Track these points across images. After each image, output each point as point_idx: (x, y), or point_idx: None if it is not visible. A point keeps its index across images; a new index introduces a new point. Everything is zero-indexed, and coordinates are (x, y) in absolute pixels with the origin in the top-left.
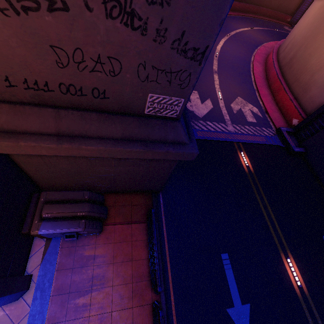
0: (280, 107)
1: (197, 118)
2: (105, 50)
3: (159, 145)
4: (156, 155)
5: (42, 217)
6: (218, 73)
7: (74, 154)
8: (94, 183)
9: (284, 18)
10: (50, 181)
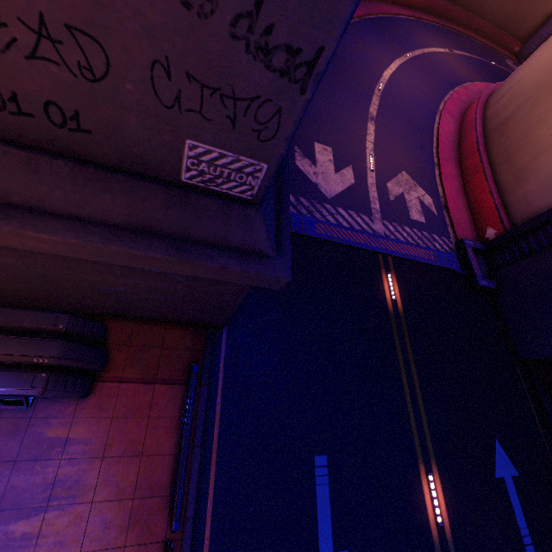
0: (471, 202)
1: (321, 198)
2: (54, 5)
3: (208, 252)
4: (201, 271)
5: None
6: (376, 122)
7: (11, 244)
8: (86, 298)
9: (510, 44)
10: None
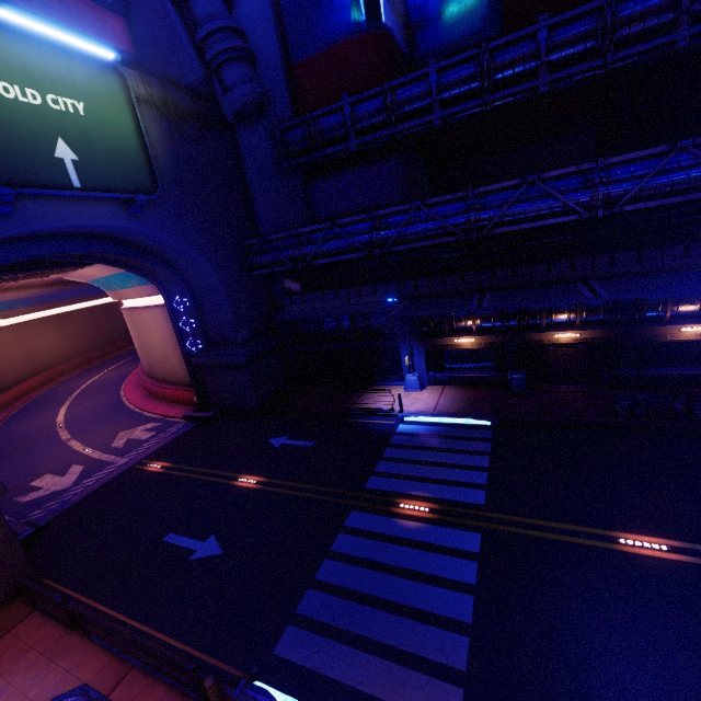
0: (178, 401)
1: (64, 491)
2: None
3: None
4: None
5: None
6: (75, 438)
7: None
8: None
9: None
10: None
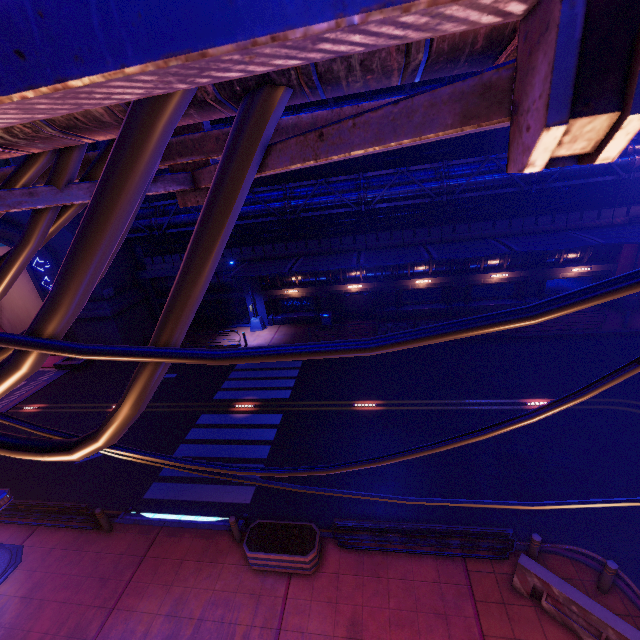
0: None
1: None
2: None
3: None
4: None
5: None
6: None
7: None
8: None
9: None
10: None
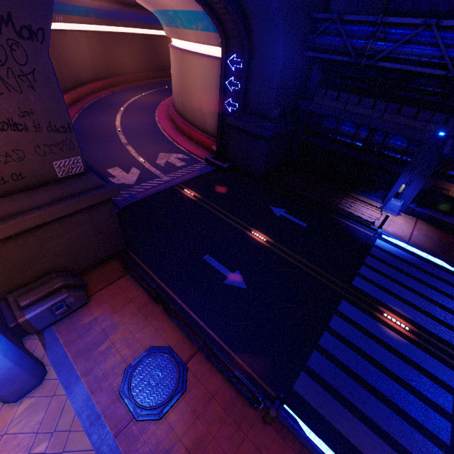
0: (199, 144)
1: (130, 186)
2: (8, 148)
3: (85, 194)
4: (88, 202)
5: (22, 307)
6: (130, 144)
7: (21, 229)
8: (55, 267)
9: (169, 74)
10: (9, 286)
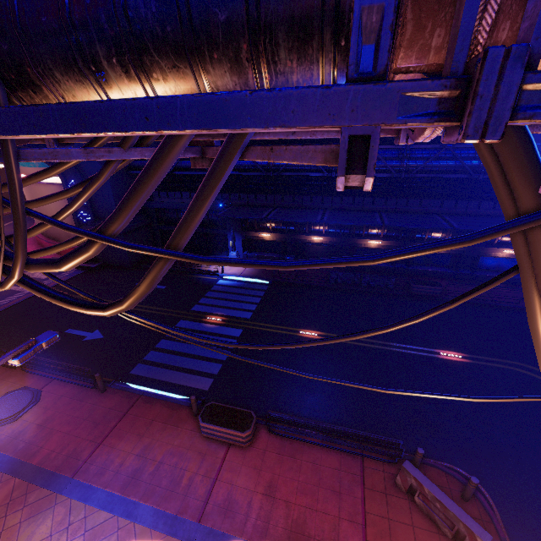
0: None
1: None
2: None
3: None
4: None
5: None
6: None
7: None
8: None
9: None
10: None
